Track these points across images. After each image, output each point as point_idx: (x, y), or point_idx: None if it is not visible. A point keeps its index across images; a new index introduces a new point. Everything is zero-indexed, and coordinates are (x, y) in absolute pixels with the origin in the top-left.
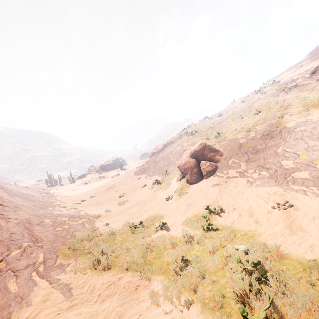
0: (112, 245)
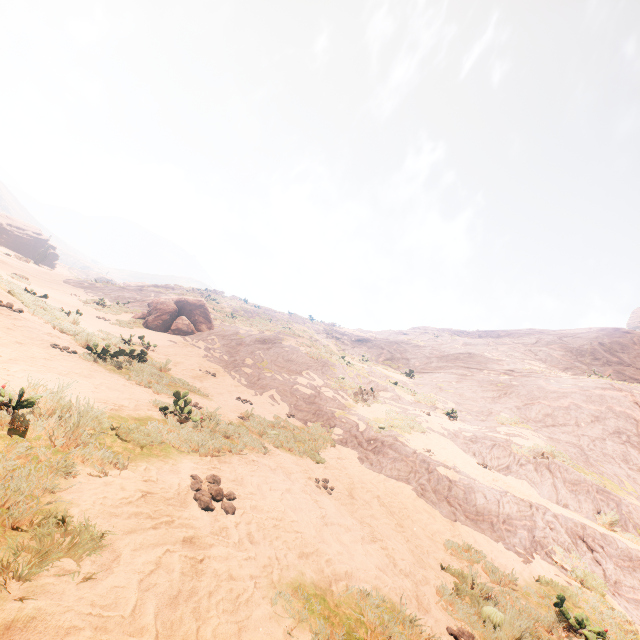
0: None
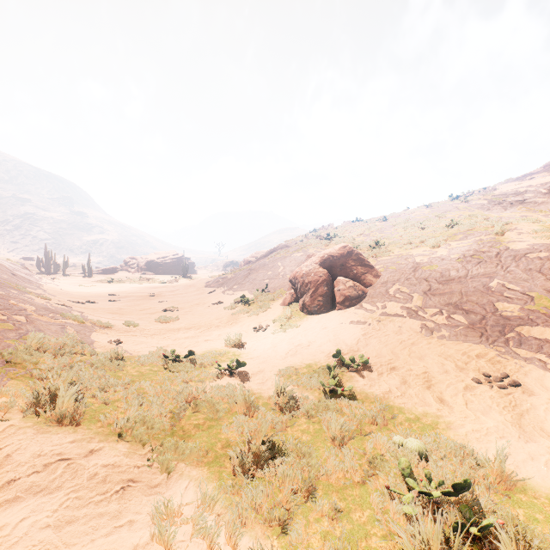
0: (109, 378)
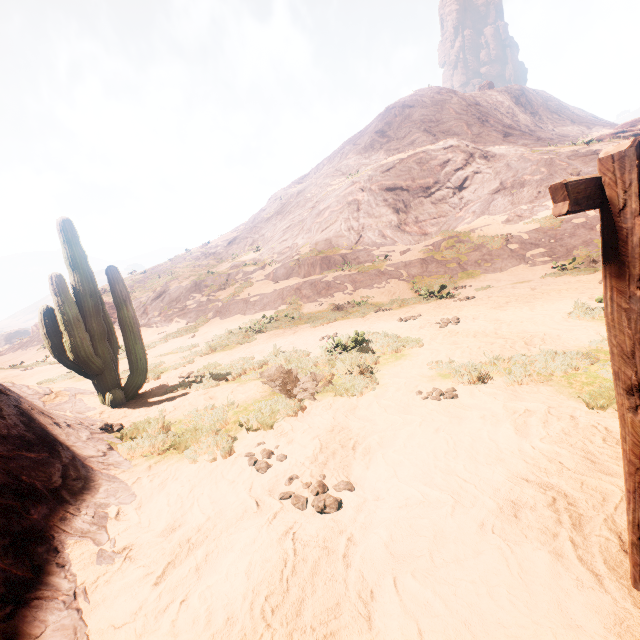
0: None
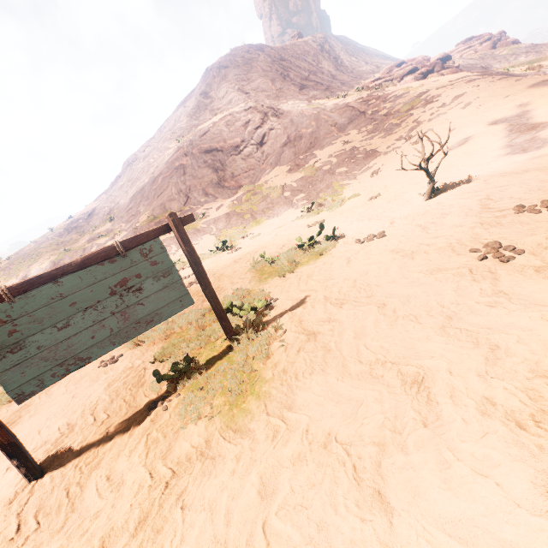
0: None
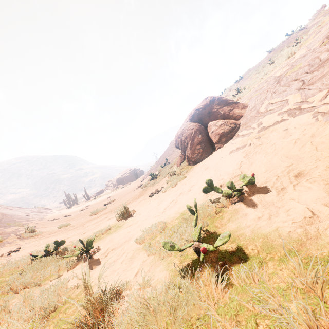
0: None
